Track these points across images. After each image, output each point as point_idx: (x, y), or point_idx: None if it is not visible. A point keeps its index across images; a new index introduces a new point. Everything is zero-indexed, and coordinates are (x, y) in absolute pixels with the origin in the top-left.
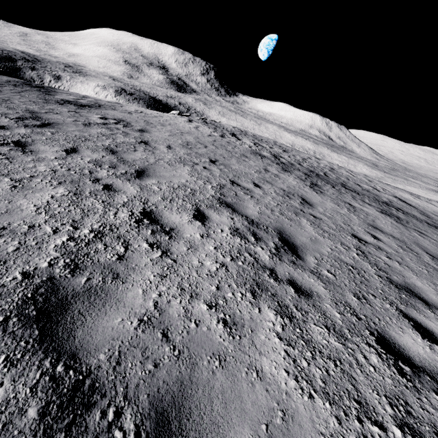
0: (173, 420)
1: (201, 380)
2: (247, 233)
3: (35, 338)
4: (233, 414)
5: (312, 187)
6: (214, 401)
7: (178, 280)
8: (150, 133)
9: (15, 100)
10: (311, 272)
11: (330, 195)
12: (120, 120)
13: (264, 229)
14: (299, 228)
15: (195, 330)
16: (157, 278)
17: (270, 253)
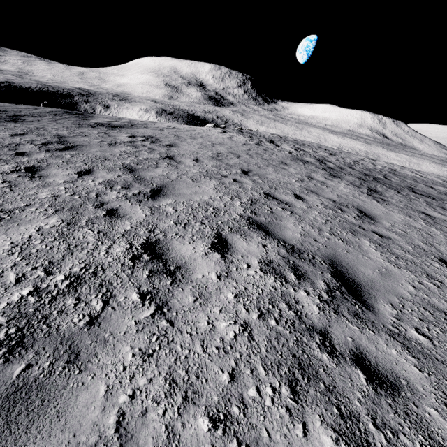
0: None
1: None
2: (284, 267)
3: None
4: None
5: (370, 195)
6: None
7: (170, 361)
8: (178, 147)
9: (48, 128)
10: (388, 333)
11: (396, 203)
12: (149, 137)
13: (309, 260)
14: (360, 254)
15: None
16: (136, 360)
17: (320, 301)
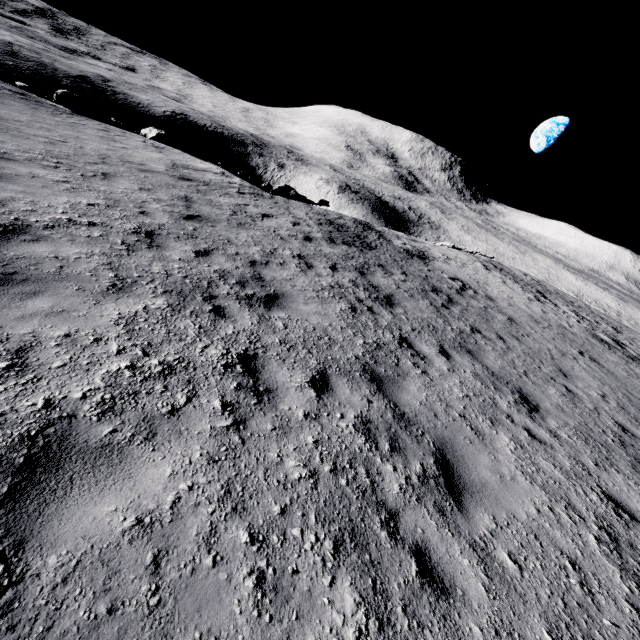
0: None
1: None
2: None
3: None
4: None
5: None
6: None
7: None
8: (498, 303)
9: (398, 260)
10: None
11: None
12: (461, 280)
13: None
14: None
15: None
16: None
17: None
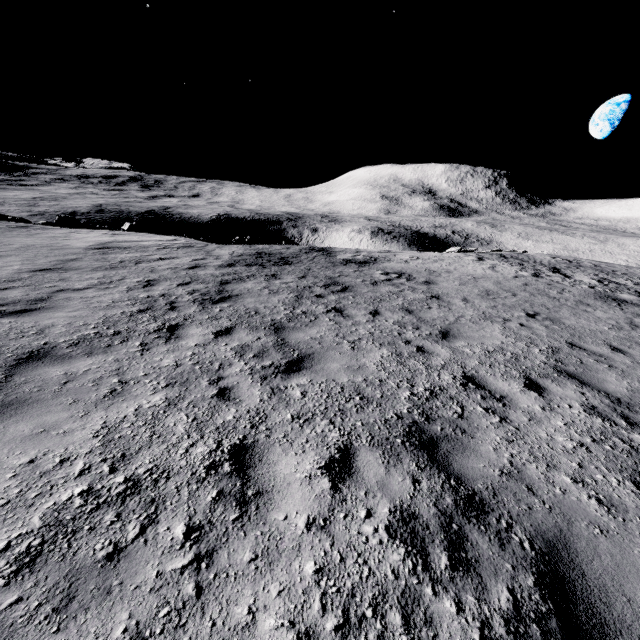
0: (561, 550)
1: (582, 536)
2: (611, 413)
3: (427, 458)
4: (627, 574)
5: None
6: (602, 556)
7: (528, 447)
8: (438, 285)
9: (314, 269)
10: None
11: None
12: (401, 273)
13: None
14: None
15: (562, 496)
16: (503, 441)
17: None
